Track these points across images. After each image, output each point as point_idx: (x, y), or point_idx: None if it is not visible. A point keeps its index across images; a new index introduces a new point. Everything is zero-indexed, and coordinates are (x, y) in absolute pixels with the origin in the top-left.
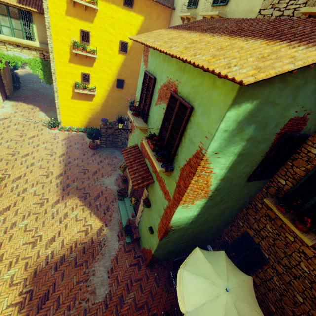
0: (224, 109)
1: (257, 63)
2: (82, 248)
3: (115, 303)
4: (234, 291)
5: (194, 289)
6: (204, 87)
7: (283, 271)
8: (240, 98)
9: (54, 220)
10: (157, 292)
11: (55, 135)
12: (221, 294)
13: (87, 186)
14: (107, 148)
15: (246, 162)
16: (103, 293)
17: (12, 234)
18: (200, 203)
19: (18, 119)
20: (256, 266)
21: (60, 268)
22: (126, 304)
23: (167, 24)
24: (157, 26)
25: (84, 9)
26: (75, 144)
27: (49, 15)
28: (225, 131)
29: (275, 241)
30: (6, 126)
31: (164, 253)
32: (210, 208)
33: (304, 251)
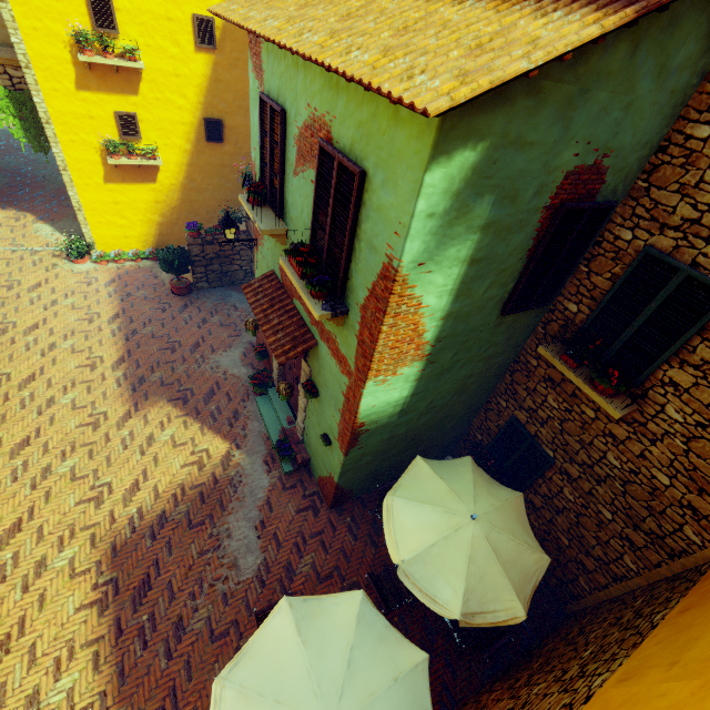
0: (420, 170)
1: (465, 63)
2: (197, 494)
3: (278, 577)
4: (487, 517)
5: (415, 525)
6: (380, 124)
7: (580, 475)
8: (447, 141)
9: (129, 451)
10: (356, 548)
11: (88, 275)
12: (464, 525)
13: (184, 376)
14: (213, 289)
15: (489, 277)
16: (254, 564)
17: (48, 489)
18: (411, 372)
19: None
20: (533, 475)
21: (162, 534)
22: (300, 576)
23: None
24: None
25: None
26: (139, 290)
27: None
28: (430, 215)
29: (564, 424)
30: None
31: (359, 478)
32: (434, 380)
33: (613, 431)
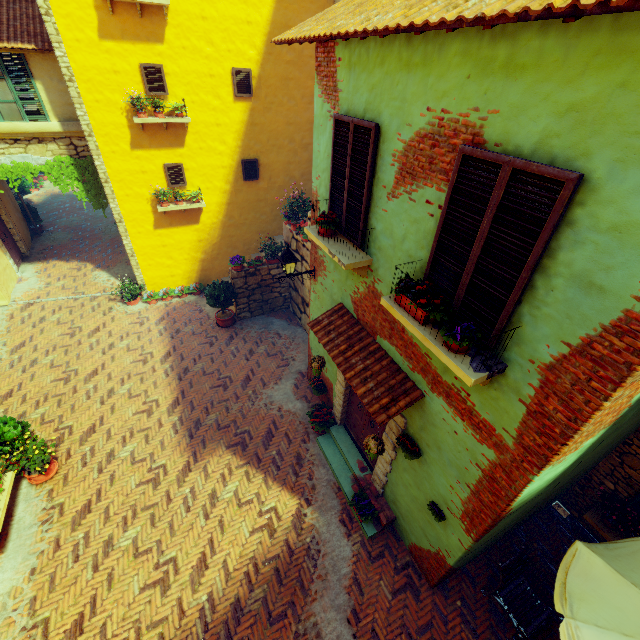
0: None
1: None
2: (272, 571)
3: None
4: None
5: None
6: None
7: None
8: None
9: (192, 515)
10: None
11: (140, 315)
12: None
13: (239, 416)
14: (254, 318)
15: None
16: None
17: (110, 571)
18: (591, 441)
19: (57, 299)
20: None
21: (239, 634)
22: None
23: (328, 1)
24: (307, 13)
25: (137, 14)
26: (187, 325)
27: (64, 49)
28: None
29: None
30: (36, 320)
31: (473, 554)
32: (601, 441)
33: None
